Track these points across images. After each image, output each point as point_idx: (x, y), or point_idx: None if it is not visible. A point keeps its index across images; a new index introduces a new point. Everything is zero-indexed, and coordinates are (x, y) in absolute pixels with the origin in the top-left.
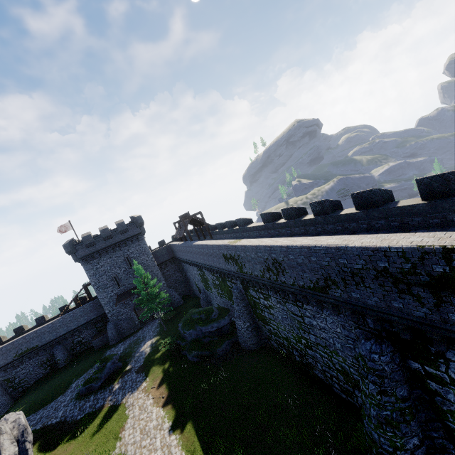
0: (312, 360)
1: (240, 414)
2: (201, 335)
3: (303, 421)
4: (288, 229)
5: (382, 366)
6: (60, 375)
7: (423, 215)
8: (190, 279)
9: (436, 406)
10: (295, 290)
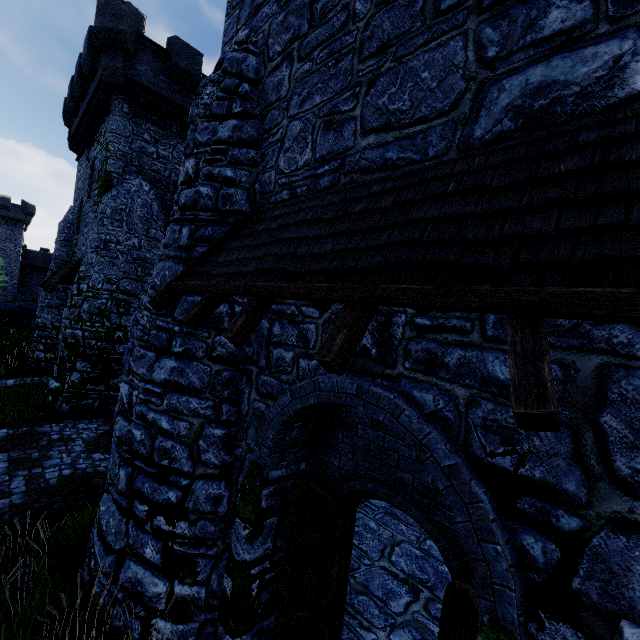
0: None
1: (4, 332)
2: (17, 309)
3: None
4: None
5: None
6: None
7: None
8: None
9: None
10: None
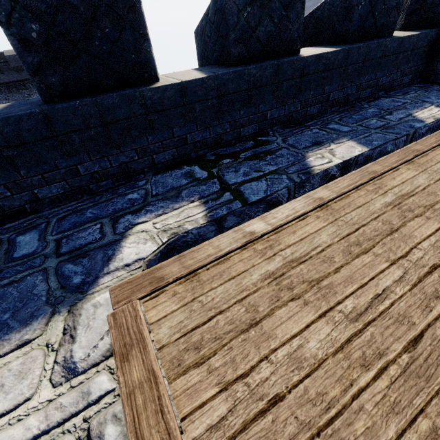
0: None
1: None
2: None
3: None
4: None
5: None
6: None
7: None
8: None
9: None
10: None
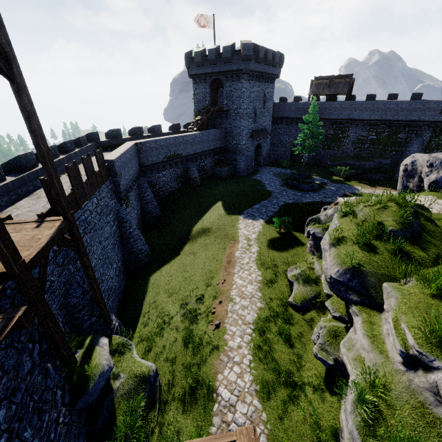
0: None
1: None
2: (377, 166)
3: None
4: None
5: None
6: (215, 188)
7: None
8: (280, 143)
9: None
10: None
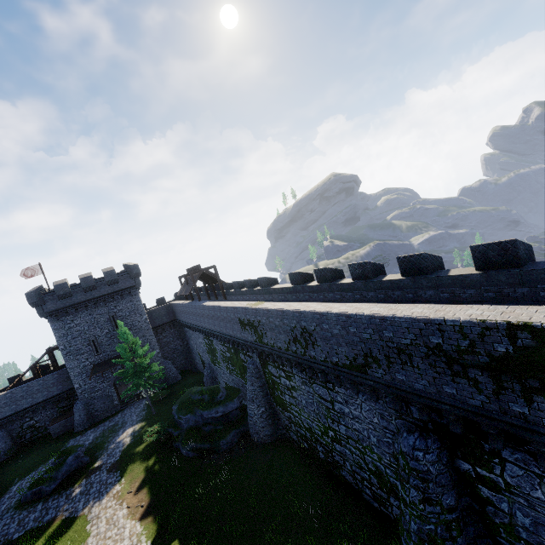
0: (340, 458)
1: (245, 530)
2: (201, 421)
3: (326, 539)
4: (321, 294)
5: (427, 467)
6: None
7: (477, 287)
8: (193, 349)
9: (487, 518)
10: (326, 368)
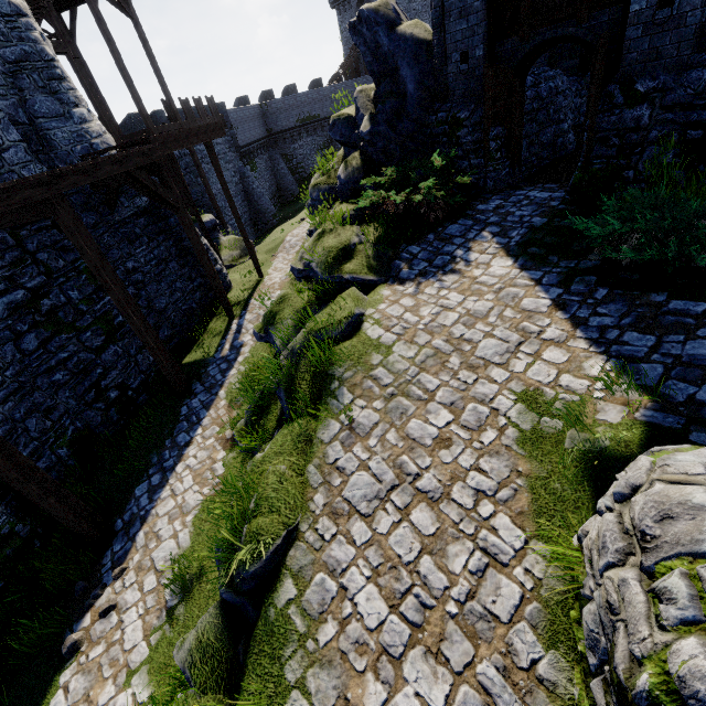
0: None
1: None
2: None
3: None
4: None
5: None
6: None
7: None
8: None
9: None
10: None
